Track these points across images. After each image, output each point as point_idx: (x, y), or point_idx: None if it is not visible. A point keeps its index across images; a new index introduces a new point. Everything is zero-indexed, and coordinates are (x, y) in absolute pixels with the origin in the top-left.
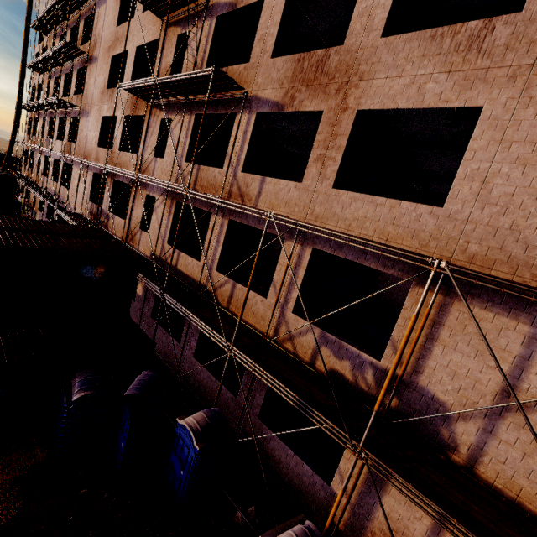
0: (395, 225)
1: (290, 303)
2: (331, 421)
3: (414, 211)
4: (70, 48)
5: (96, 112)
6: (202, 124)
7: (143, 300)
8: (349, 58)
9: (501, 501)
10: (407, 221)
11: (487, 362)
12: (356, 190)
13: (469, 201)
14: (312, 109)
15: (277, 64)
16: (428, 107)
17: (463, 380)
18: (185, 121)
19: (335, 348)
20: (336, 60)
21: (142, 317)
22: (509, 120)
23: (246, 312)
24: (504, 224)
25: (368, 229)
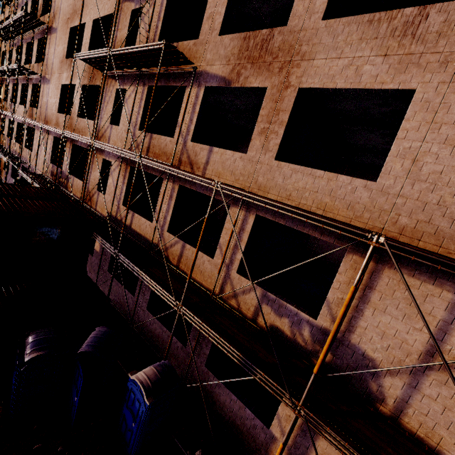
0: (332, 196)
1: (235, 264)
2: (273, 379)
3: (350, 184)
4: (30, 18)
5: (55, 80)
6: (153, 95)
7: (100, 256)
8: (292, 38)
9: (424, 450)
10: (343, 193)
11: (413, 325)
12: (294, 161)
13: (401, 177)
14: (257, 85)
15: (224, 41)
16: (364, 88)
17: (391, 340)
18: (138, 91)
19: (275, 306)
20: (280, 40)
21: (99, 271)
22: (440, 103)
23: (194, 270)
24: (432, 199)
25: (307, 199)
